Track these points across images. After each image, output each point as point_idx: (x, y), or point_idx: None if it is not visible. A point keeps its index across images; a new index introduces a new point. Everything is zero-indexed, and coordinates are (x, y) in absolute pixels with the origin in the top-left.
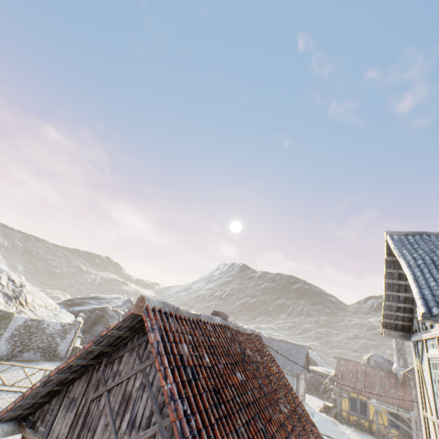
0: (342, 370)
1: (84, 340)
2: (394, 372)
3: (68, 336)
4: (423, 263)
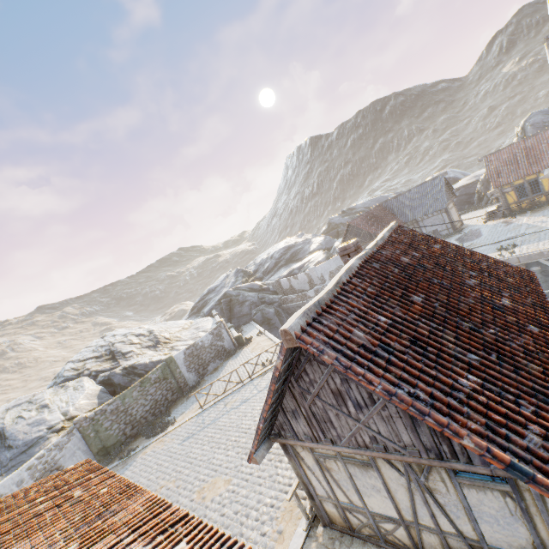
0: (495, 168)
1: (236, 325)
2: None
3: (223, 336)
4: None
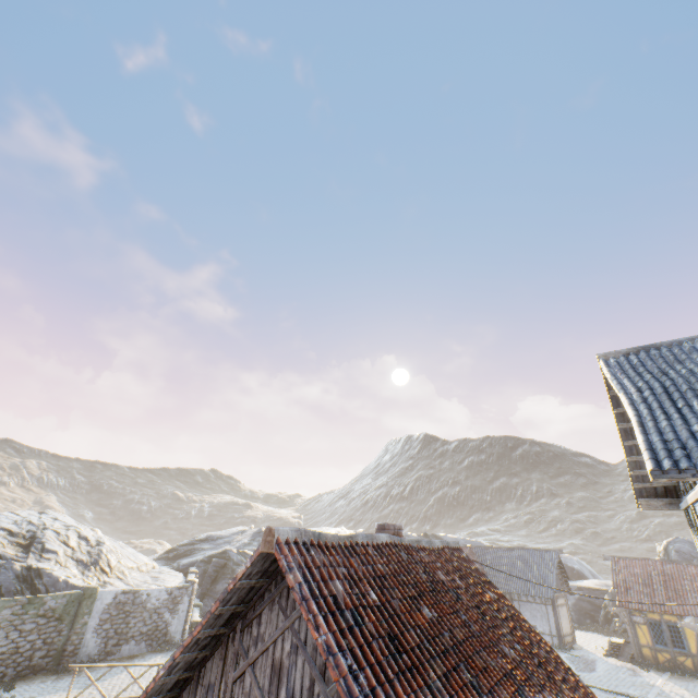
0: (624, 578)
1: (205, 610)
2: None
3: (181, 607)
4: (651, 394)
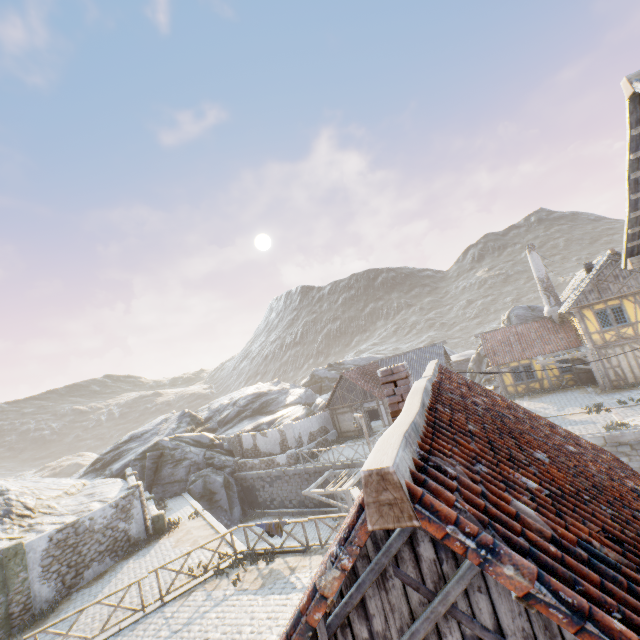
0: (491, 346)
1: (157, 497)
2: (547, 316)
3: (134, 512)
4: None
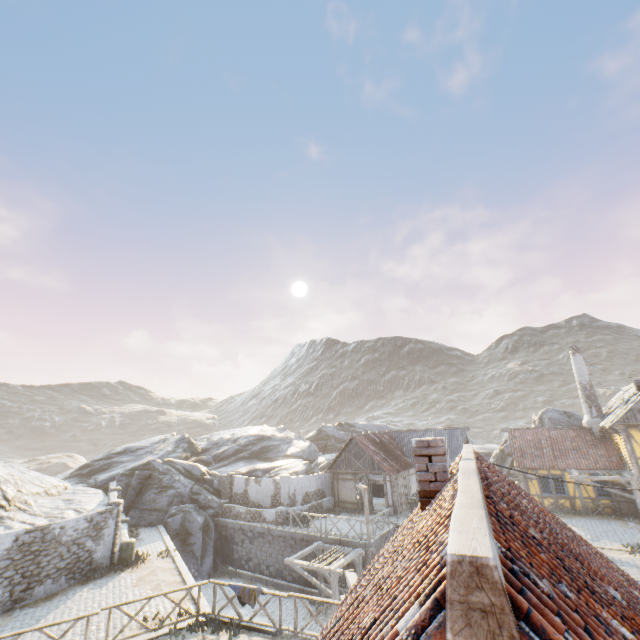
0: (519, 445)
1: (132, 522)
2: (586, 426)
3: (106, 532)
4: None
